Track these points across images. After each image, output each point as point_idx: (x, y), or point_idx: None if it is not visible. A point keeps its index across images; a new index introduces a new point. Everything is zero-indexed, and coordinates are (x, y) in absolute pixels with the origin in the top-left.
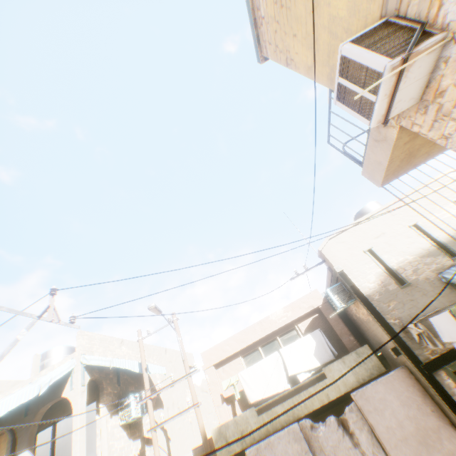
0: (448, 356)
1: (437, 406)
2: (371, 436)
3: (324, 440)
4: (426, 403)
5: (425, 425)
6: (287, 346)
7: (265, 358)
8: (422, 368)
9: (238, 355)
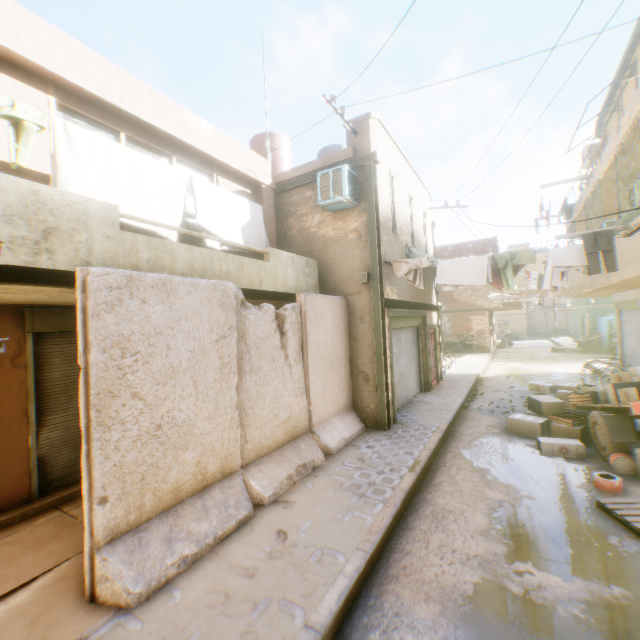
0: (394, 304)
1: (350, 342)
2: (300, 345)
3: (252, 327)
4: (346, 336)
5: (339, 352)
6: (209, 183)
7: (155, 160)
8: (382, 302)
9: (46, 89)
